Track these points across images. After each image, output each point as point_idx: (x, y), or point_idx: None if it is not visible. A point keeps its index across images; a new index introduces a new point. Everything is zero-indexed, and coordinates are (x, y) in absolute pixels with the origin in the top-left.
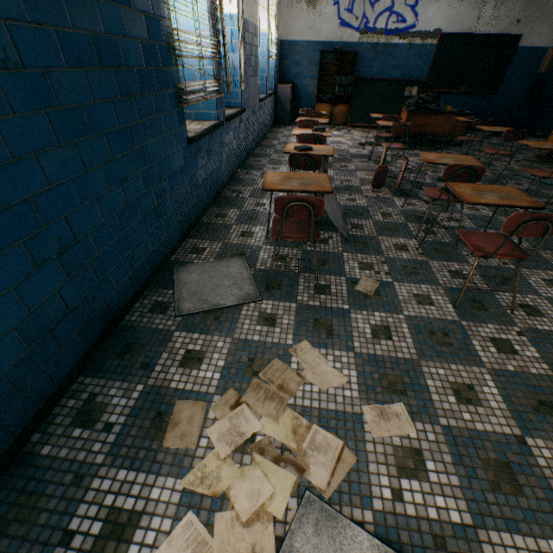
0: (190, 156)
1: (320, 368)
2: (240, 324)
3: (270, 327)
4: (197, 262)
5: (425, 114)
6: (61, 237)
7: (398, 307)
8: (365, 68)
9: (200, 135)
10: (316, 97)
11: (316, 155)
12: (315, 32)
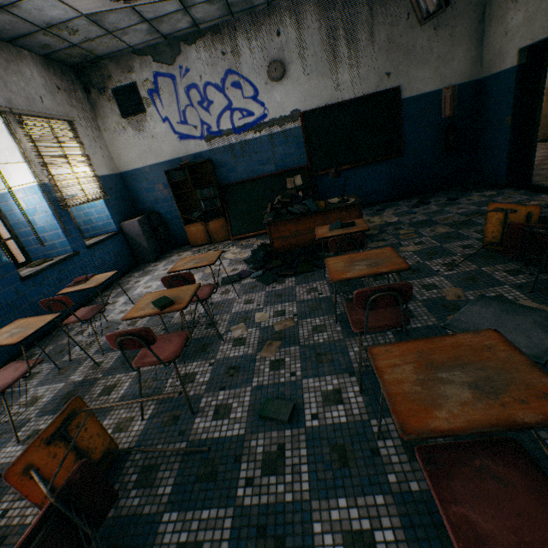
0: None
1: None
2: None
3: None
4: None
5: (291, 220)
6: None
7: None
8: (230, 172)
9: None
10: (186, 217)
11: None
12: (156, 153)
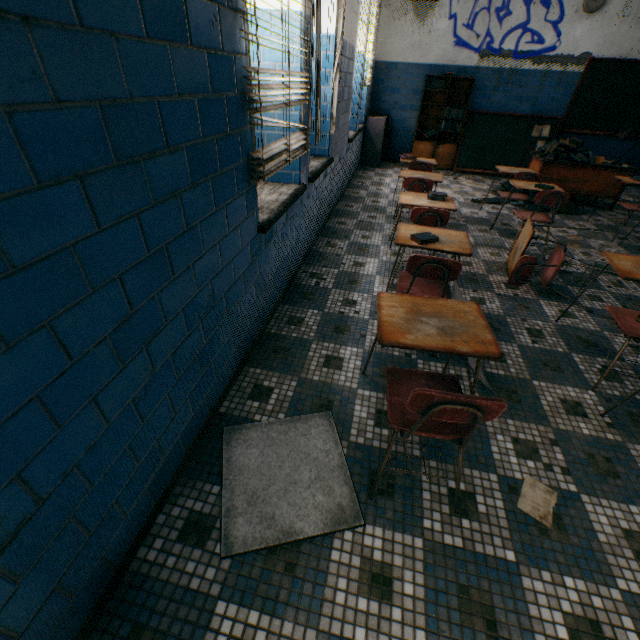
0: (260, 248)
1: None
2: (330, 588)
3: (382, 604)
4: (259, 419)
5: (566, 166)
6: (6, 516)
7: (603, 563)
8: (483, 99)
9: (275, 215)
10: (415, 132)
11: (453, 262)
12: (422, 52)
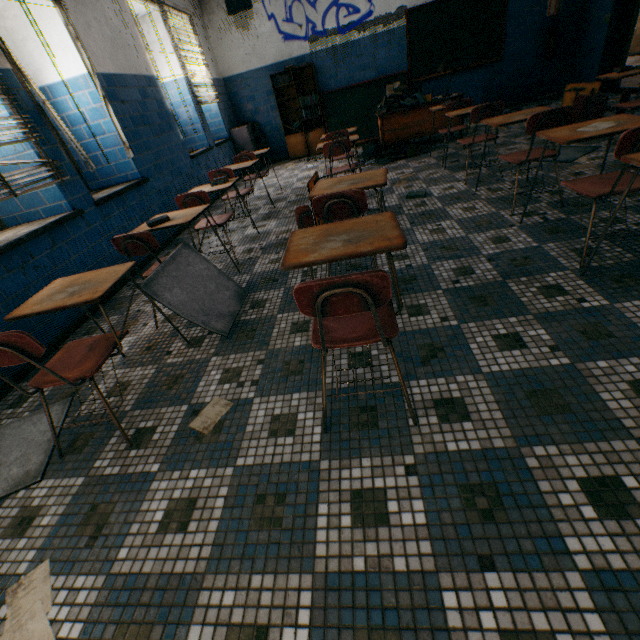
0: None
1: (28, 628)
2: None
3: (15, 539)
4: (5, 422)
5: (402, 113)
6: None
7: (237, 449)
8: (331, 79)
9: (10, 244)
10: (285, 129)
11: (142, 234)
12: (259, 57)
